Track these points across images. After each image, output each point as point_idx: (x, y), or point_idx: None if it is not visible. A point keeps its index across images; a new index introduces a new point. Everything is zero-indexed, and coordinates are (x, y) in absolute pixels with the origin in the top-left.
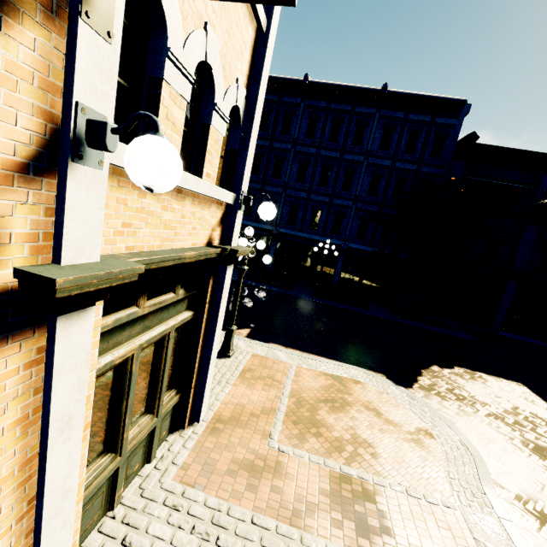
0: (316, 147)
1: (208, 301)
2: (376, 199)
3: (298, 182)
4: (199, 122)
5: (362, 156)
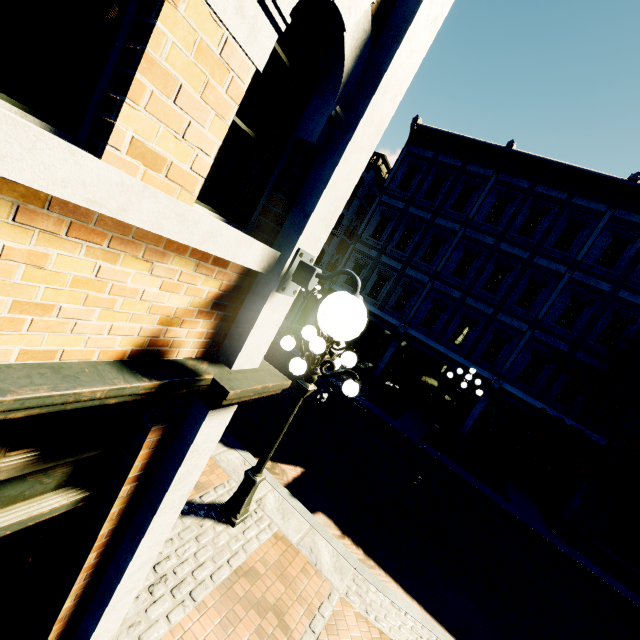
0: (496, 237)
1: (138, 475)
2: (569, 333)
3: (454, 275)
4: None
5: (564, 267)
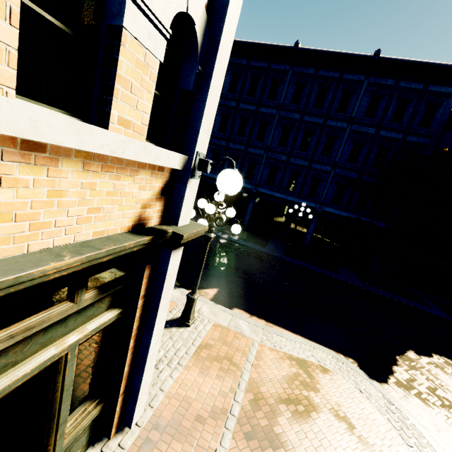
0: (300, 113)
1: (144, 294)
2: (355, 166)
3: (280, 145)
4: (105, 24)
5: (346, 123)
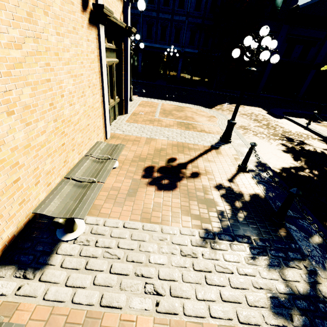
0: None
1: (123, 55)
2: (200, 14)
3: (150, 4)
4: None
5: None
